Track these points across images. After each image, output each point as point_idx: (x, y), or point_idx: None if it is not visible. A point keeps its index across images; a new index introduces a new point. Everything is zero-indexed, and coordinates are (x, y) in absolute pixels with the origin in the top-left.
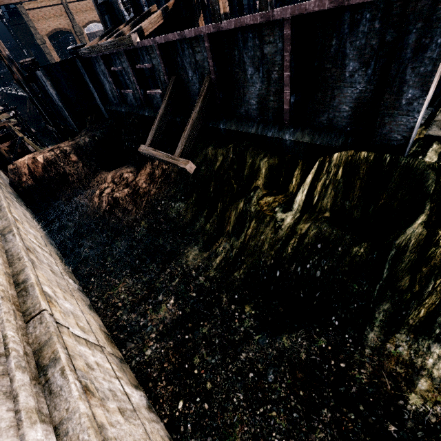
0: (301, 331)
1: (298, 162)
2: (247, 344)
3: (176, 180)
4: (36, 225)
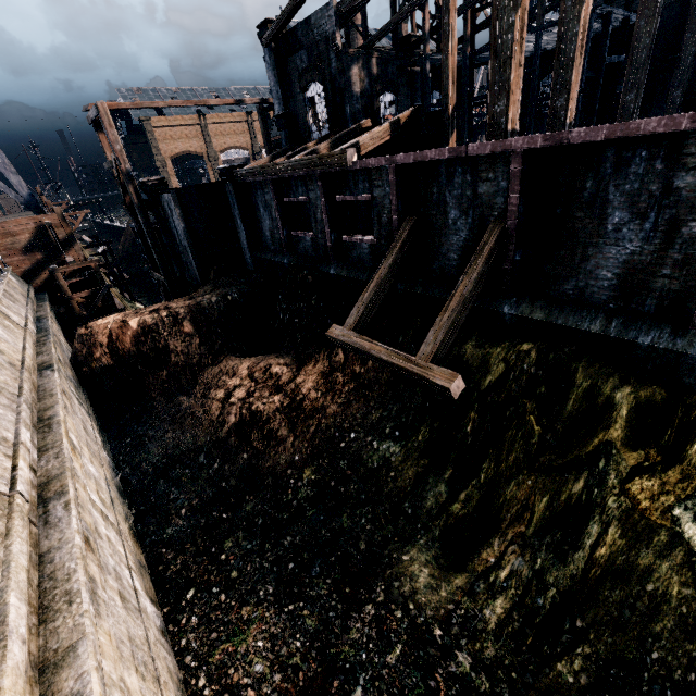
0: None
1: None
2: None
3: (383, 395)
4: (99, 449)
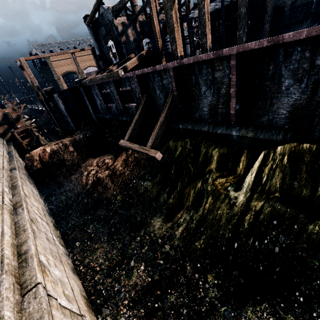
0: (265, 305)
1: (243, 152)
2: (214, 317)
3: (145, 165)
4: (39, 198)
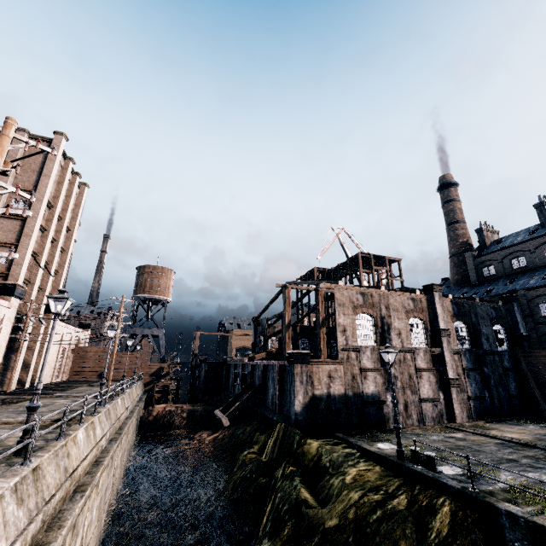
0: None
1: None
2: None
3: (225, 442)
4: (133, 439)
